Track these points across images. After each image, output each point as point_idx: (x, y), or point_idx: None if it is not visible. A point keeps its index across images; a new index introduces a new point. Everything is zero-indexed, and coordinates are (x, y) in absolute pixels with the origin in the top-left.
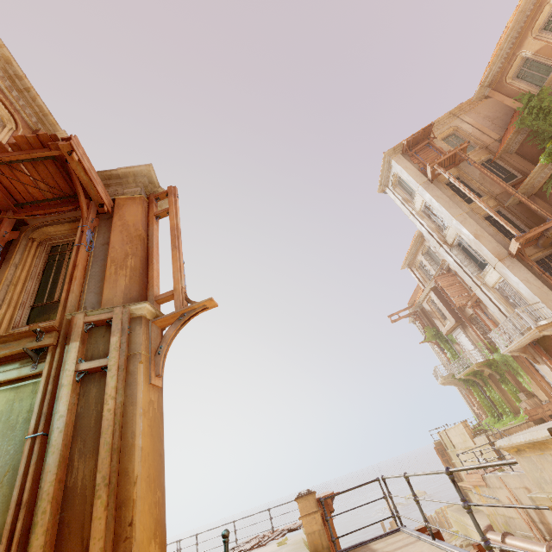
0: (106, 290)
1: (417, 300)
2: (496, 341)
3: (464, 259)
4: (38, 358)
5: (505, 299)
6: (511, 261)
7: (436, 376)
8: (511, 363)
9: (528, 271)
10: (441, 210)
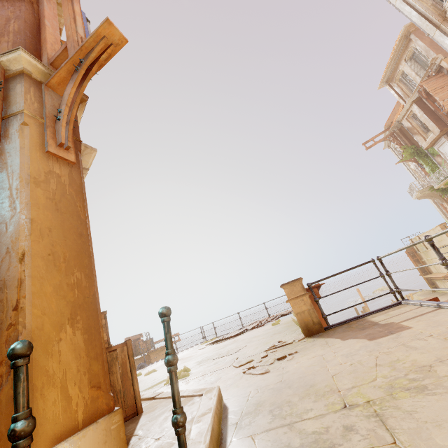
0: None
1: (396, 120)
2: None
3: None
4: None
5: None
6: None
7: (411, 192)
8: None
9: None
10: None
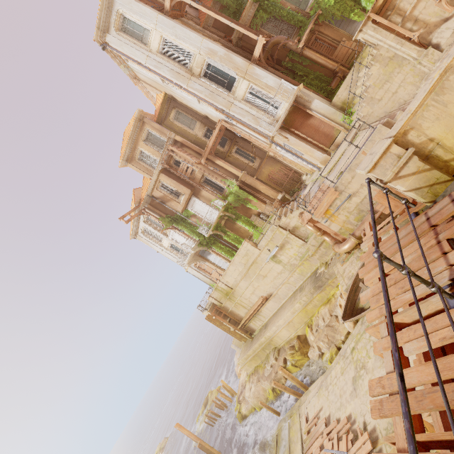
0: None
1: (146, 193)
2: (265, 129)
3: (214, 84)
4: None
5: (254, 106)
6: (256, 65)
7: (183, 258)
8: (242, 196)
9: (267, 71)
10: (188, 36)
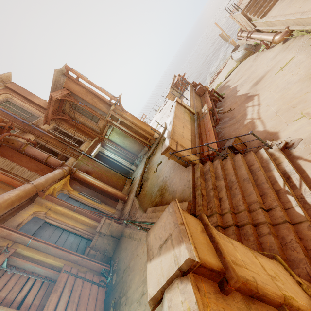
0: (101, 109)
1: None
2: None
3: None
4: (110, 126)
5: None
6: None
7: None
8: None
9: None
10: None
